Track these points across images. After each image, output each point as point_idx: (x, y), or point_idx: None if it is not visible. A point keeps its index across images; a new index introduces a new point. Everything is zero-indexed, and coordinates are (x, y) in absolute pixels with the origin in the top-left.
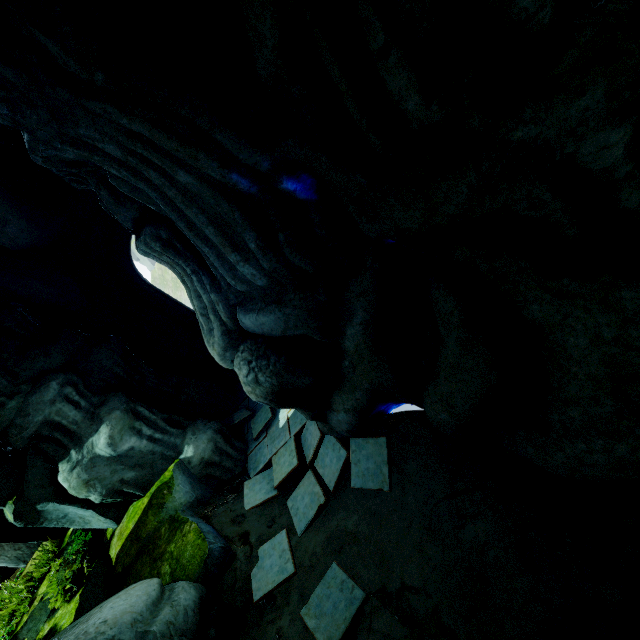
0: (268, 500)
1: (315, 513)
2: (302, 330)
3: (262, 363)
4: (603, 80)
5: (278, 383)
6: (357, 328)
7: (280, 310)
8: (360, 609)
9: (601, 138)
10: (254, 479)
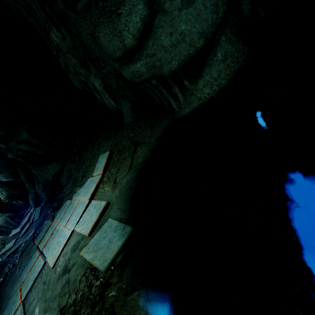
0: (17, 233)
1: (25, 231)
2: (9, 178)
3: (2, 188)
4: (13, 141)
5: (8, 193)
6: (23, 177)
7: (2, 174)
8: (19, 246)
9: (20, 147)
10: (16, 229)
